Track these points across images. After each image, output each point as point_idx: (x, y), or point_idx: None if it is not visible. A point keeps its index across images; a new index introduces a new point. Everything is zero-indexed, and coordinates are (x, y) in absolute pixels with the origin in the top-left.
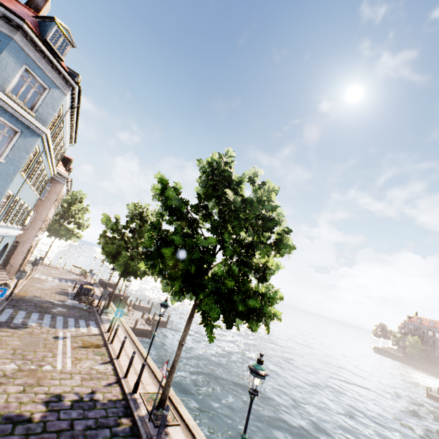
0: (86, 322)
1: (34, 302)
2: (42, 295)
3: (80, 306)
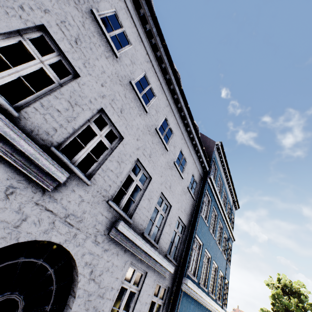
0: None
1: None
2: None
3: None
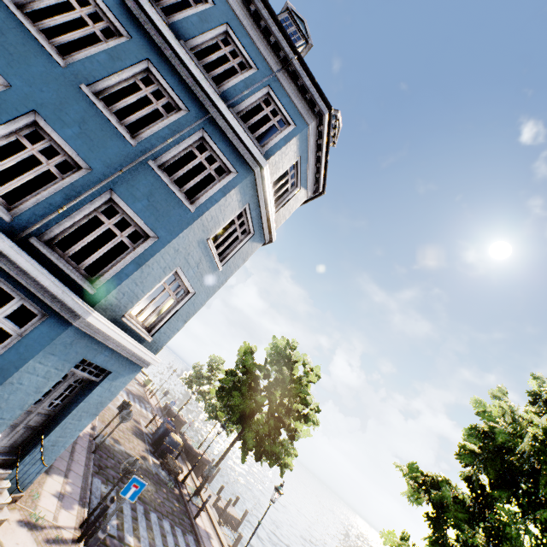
0: (184, 536)
1: (118, 458)
2: (121, 435)
3: (164, 476)
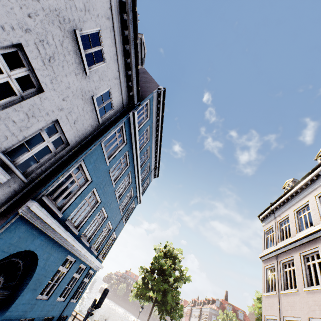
0: None
1: None
2: None
3: None
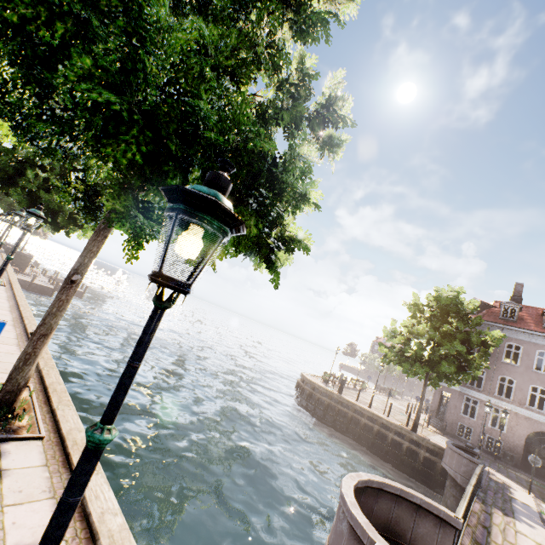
0: None
1: None
2: None
3: None
